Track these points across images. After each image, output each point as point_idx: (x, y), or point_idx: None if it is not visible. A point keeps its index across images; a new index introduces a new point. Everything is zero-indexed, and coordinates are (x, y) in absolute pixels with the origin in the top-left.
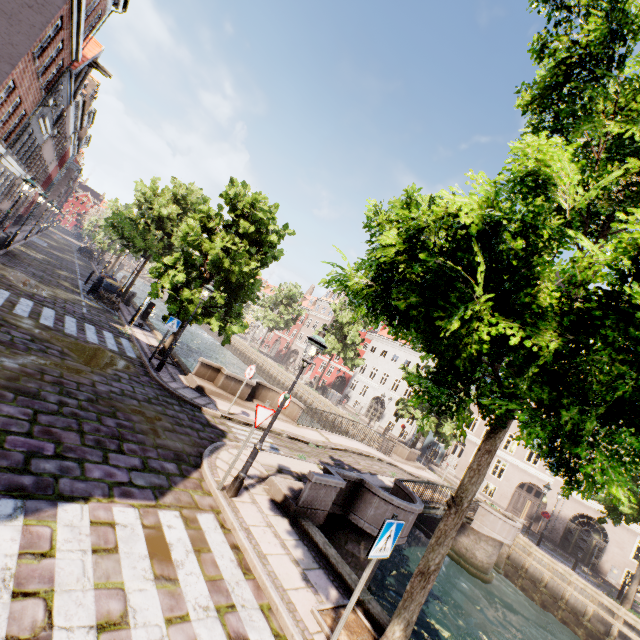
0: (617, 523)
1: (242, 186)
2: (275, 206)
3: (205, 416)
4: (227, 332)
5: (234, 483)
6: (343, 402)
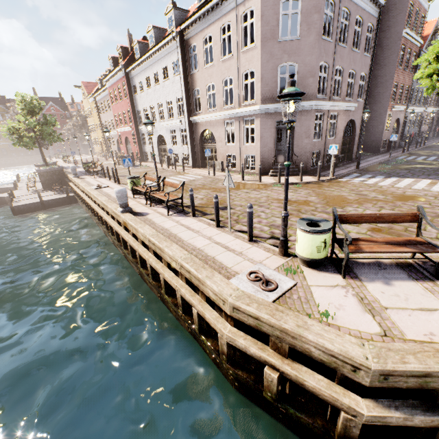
0: None
1: None
2: None
3: None
4: None
5: None
6: None
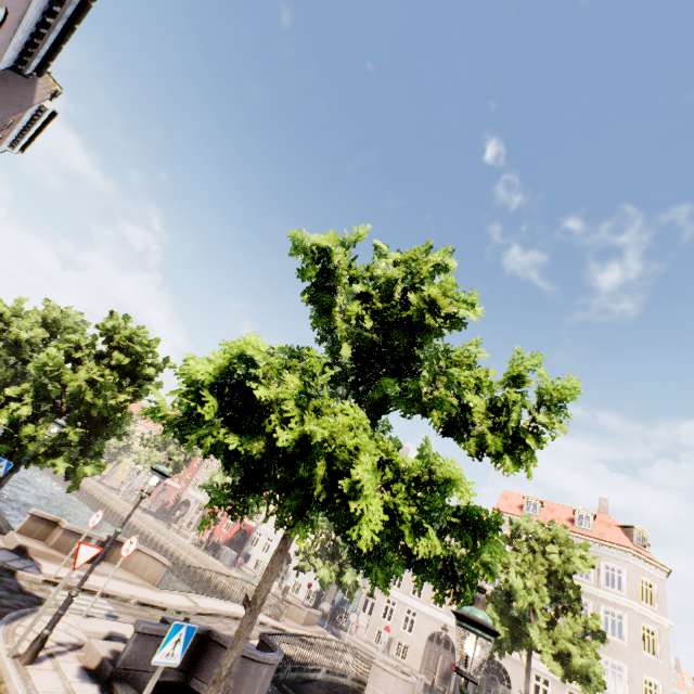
0: (502, 655)
1: (124, 319)
2: (156, 340)
3: (19, 582)
4: (77, 475)
5: (33, 645)
6: (238, 562)
